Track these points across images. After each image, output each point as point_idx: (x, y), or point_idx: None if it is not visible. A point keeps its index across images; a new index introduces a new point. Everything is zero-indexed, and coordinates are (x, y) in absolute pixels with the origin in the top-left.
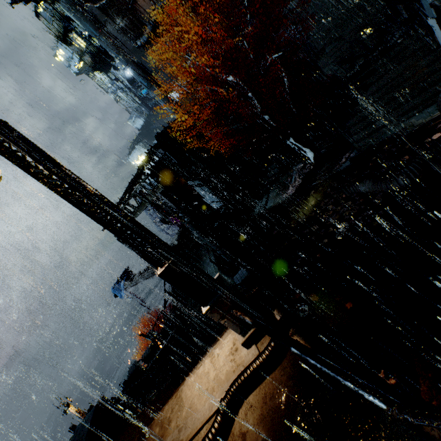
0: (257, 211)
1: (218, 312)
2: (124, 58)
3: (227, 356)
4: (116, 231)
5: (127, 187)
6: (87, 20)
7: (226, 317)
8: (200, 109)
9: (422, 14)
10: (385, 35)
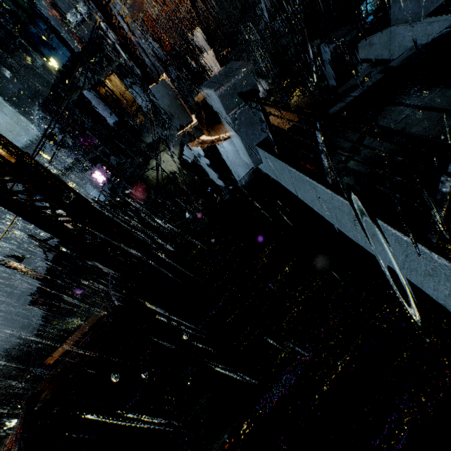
0: None
1: (216, 53)
2: None
3: None
4: (190, 1)
5: (62, 69)
6: None
7: (218, 58)
8: None
9: (259, 3)
10: (244, 15)
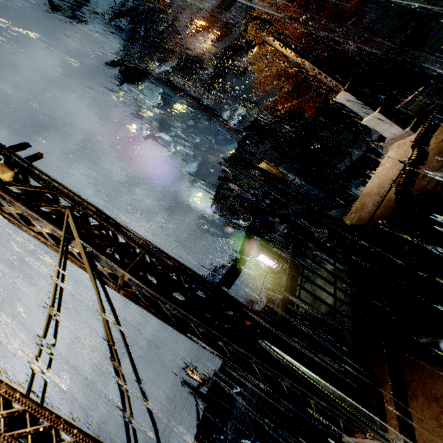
0: (343, 168)
1: (386, 112)
2: (194, 104)
3: (396, 152)
4: (317, 66)
5: None
6: (167, 85)
7: (392, 116)
8: (268, 114)
9: None
10: None
